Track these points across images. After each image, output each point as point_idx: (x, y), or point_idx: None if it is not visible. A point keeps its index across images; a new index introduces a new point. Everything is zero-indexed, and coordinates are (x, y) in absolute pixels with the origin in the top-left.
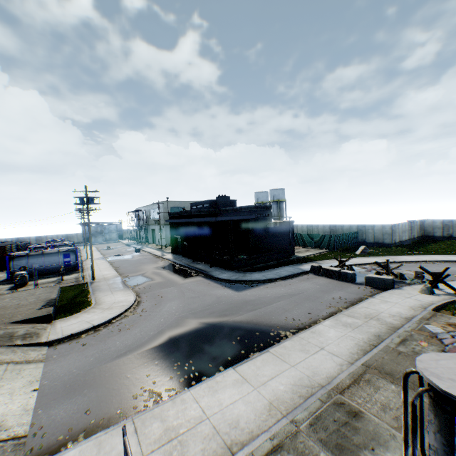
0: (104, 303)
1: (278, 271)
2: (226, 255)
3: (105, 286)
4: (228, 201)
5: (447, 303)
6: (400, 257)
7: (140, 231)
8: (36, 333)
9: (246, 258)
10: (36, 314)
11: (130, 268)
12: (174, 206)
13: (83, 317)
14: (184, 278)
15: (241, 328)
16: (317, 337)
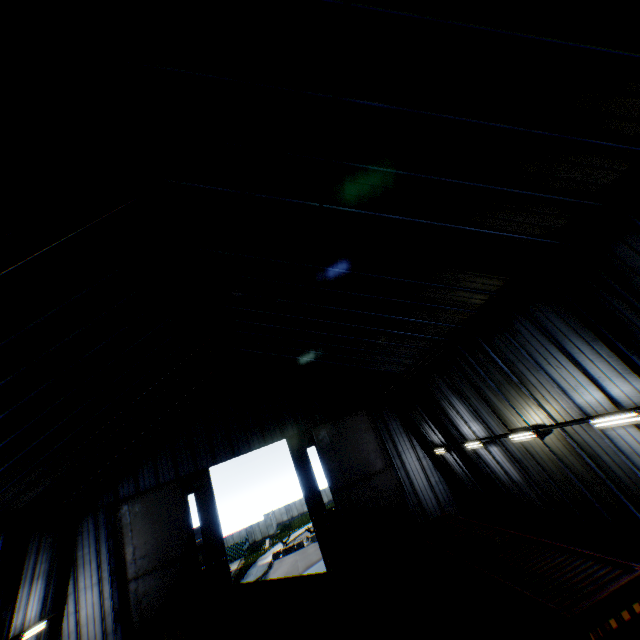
0: None
1: (256, 570)
2: None
3: None
4: None
5: None
6: (295, 533)
7: None
8: None
9: None
10: None
11: None
12: None
13: None
14: None
15: (312, 567)
16: None
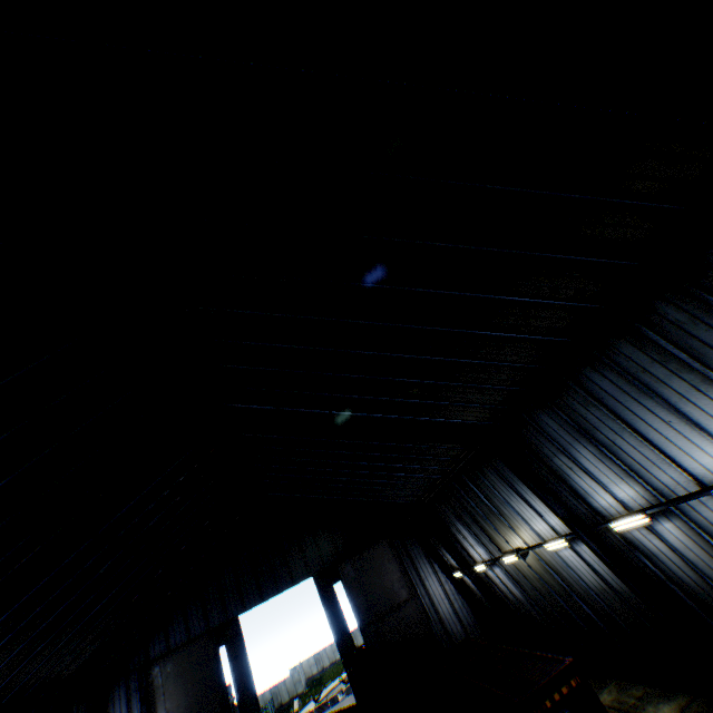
0: None
1: None
2: None
3: None
4: None
5: None
6: (328, 686)
7: None
8: None
9: None
10: None
11: None
12: None
13: None
14: None
15: None
16: None
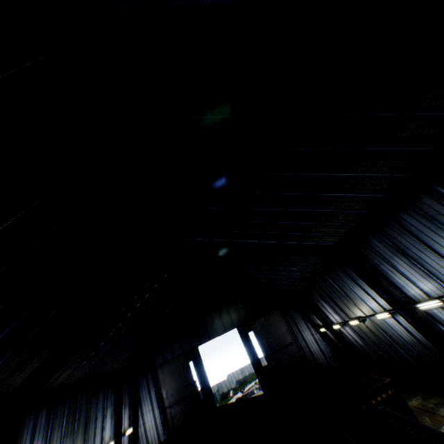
0: None
1: None
2: None
3: None
4: None
5: None
6: (248, 386)
7: None
8: None
9: None
10: None
11: None
12: None
13: None
14: None
15: None
16: None
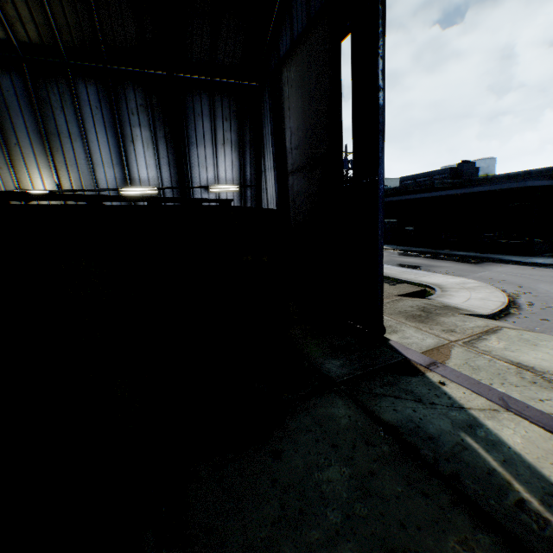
0: (443, 284)
1: None
2: (499, 239)
3: (385, 270)
4: (472, 170)
5: None
6: None
7: None
8: (449, 306)
9: (547, 241)
10: (406, 289)
11: None
12: None
13: (457, 295)
14: (473, 264)
15: None
16: None
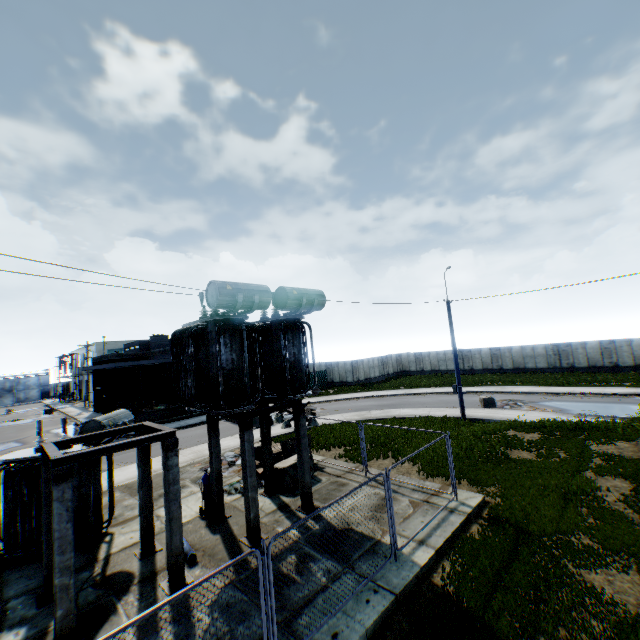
0: None
1: (188, 421)
2: (144, 407)
3: None
4: (166, 342)
5: (288, 434)
6: (339, 396)
7: (67, 385)
8: None
9: (162, 409)
10: None
11: (11, 434)
12: (116, 348)
13: None
14: None
15: None
16: (118, 472)
